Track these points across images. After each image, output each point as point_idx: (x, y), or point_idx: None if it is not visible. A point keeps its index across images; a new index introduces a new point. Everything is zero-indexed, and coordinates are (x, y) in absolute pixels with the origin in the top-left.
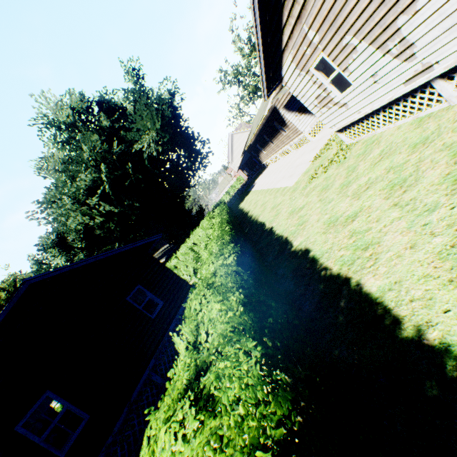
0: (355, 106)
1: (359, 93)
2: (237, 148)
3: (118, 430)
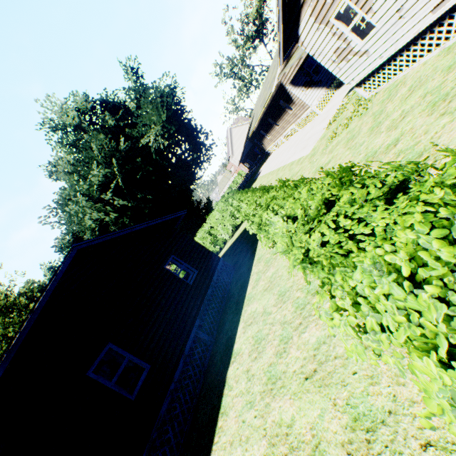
0: (377, 50)
1: (382, 35)
2: (236, 142)
3: (178, 379)
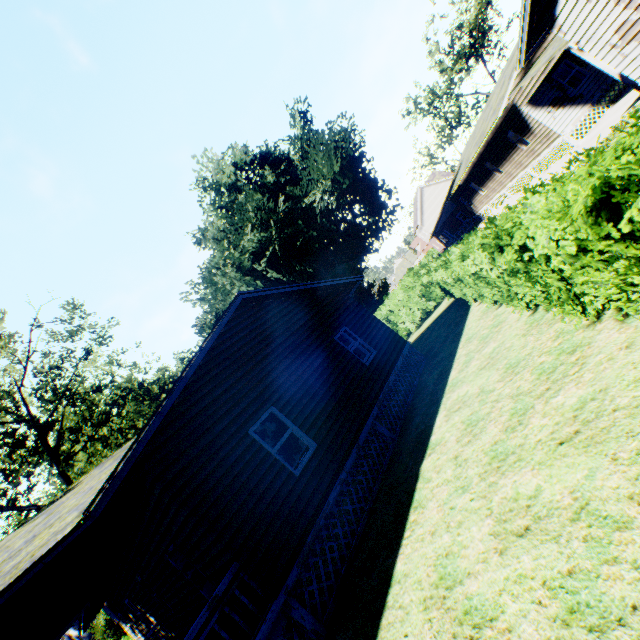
0: None
1: None
2: (429, 207)
3: (349, 471)
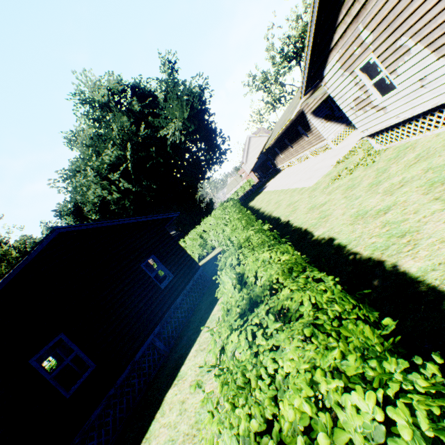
0: (395, 110)
1: (402, 97)
2: (253, 151)
3: (120, 385)
